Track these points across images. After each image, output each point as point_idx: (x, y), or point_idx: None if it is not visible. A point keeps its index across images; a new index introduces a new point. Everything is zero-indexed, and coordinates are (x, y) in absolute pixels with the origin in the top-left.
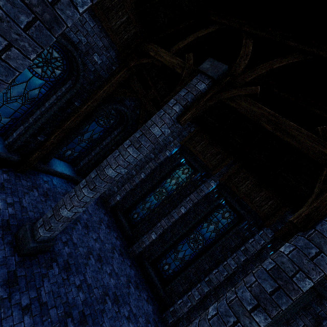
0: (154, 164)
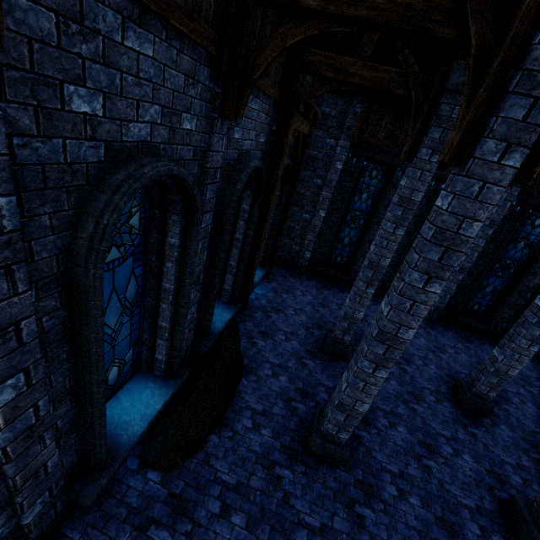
0: (329, 192)
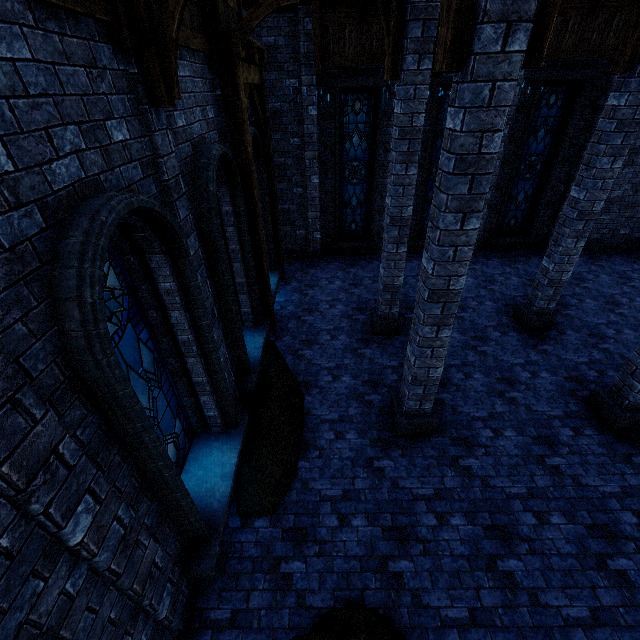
0: (314, 149)
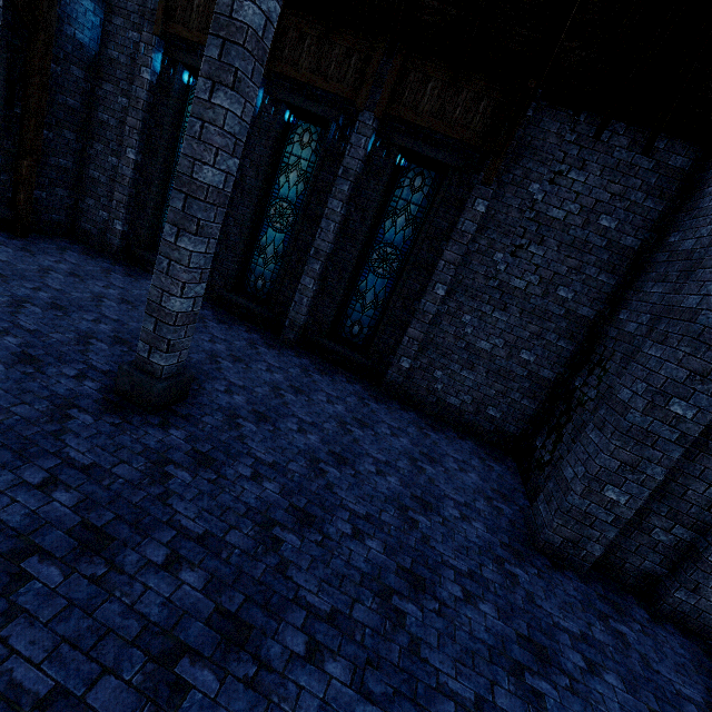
0: (137, 117)
